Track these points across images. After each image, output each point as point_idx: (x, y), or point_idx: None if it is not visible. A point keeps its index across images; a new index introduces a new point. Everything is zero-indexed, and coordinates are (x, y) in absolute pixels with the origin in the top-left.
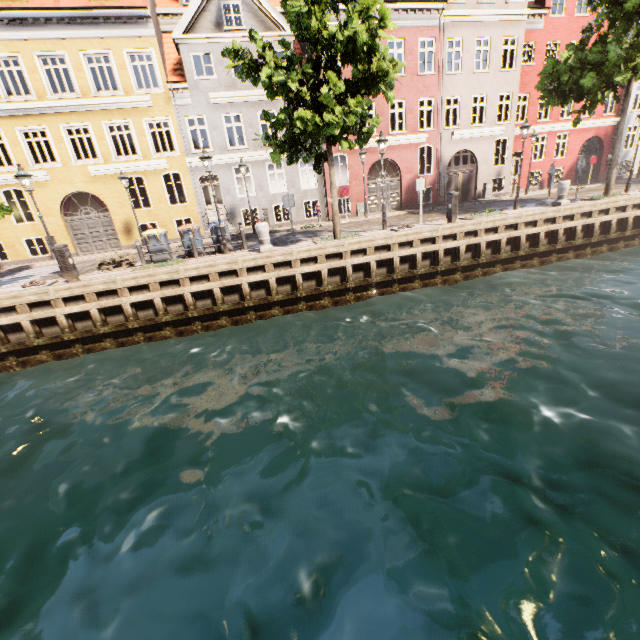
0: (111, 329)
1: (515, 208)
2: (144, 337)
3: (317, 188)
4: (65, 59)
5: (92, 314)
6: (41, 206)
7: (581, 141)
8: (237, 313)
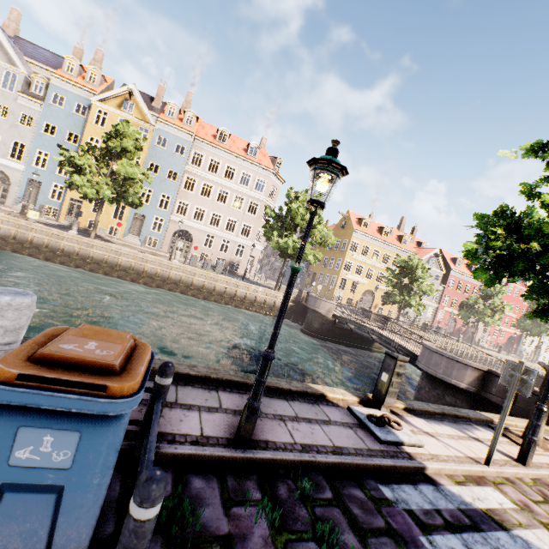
0: None
1: (507, 355)
2: None
3: (430, 317)
4: (389, 255)
5: None
6: (359, 290)
7: (508, 336)
8: None
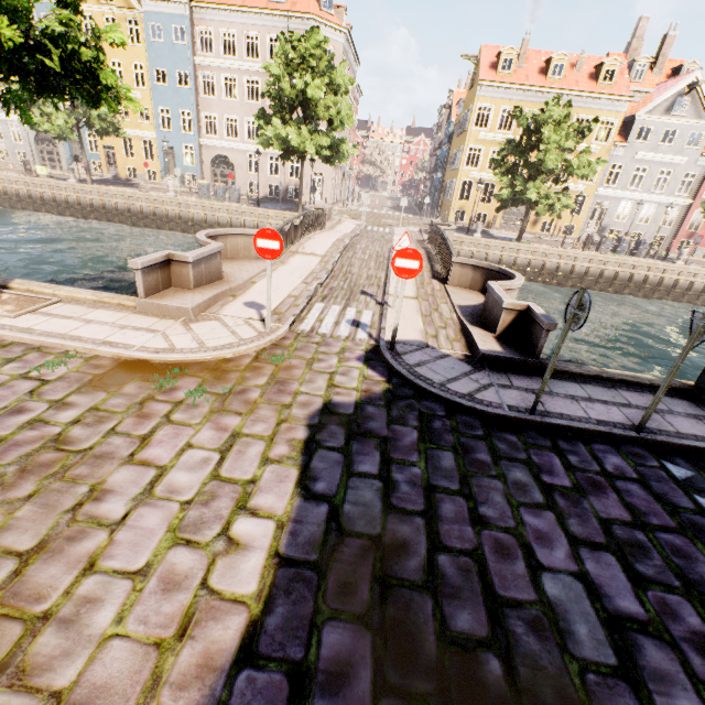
0: (591, 279)
1: None
2: (599, 288)
3: (670, 228)
4: None
5: (589, 270)
6: None
7: None
8: (646, 292)
